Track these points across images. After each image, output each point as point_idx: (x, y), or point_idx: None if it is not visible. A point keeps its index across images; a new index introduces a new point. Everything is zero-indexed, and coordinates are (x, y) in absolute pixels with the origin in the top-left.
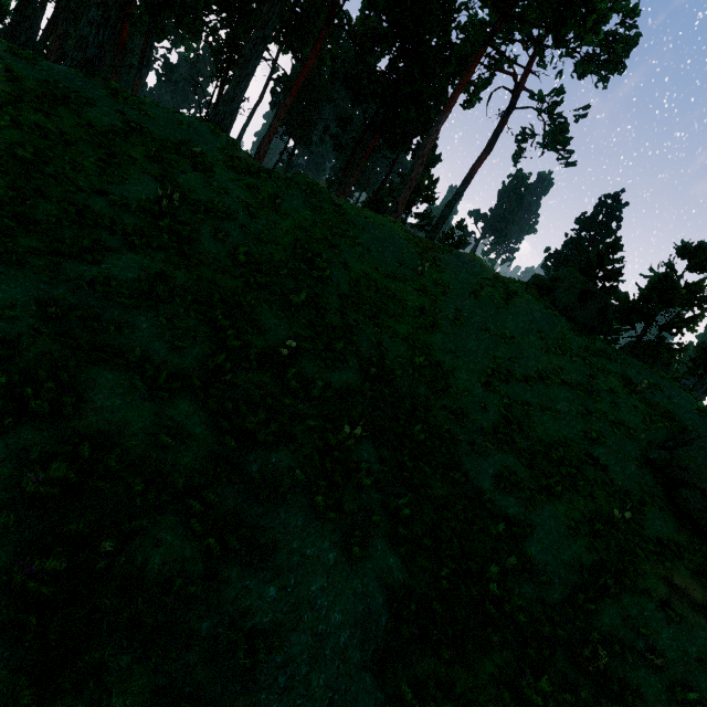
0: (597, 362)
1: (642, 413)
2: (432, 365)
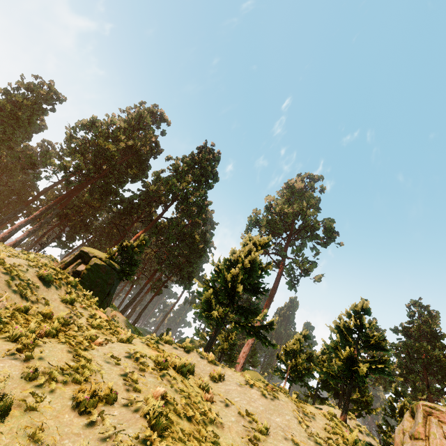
0: None
1: None
2: None
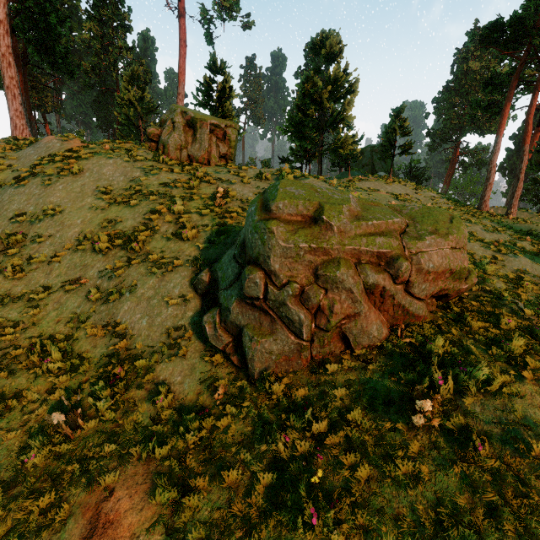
0: (181, 192)
1: (213, 229)
2: None
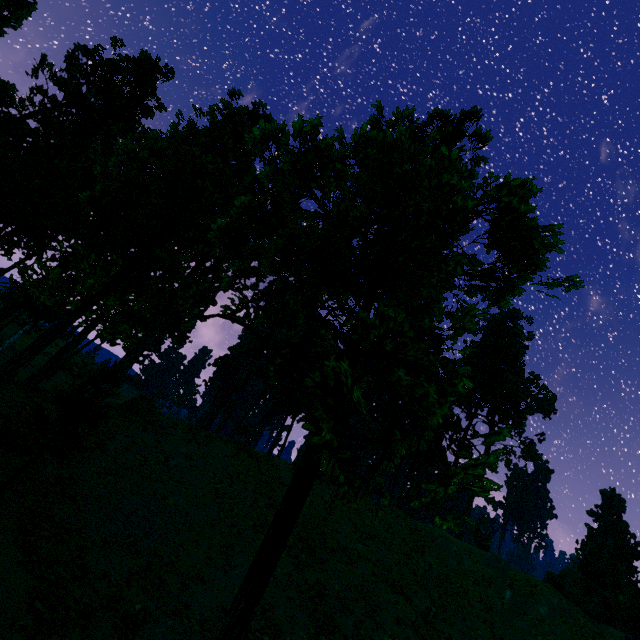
0: None
1: None
2: (498, 637)
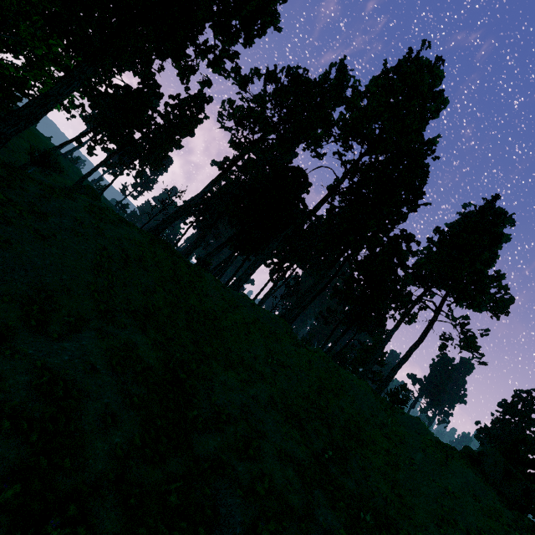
0: None
1: None
2: (397, 495)
